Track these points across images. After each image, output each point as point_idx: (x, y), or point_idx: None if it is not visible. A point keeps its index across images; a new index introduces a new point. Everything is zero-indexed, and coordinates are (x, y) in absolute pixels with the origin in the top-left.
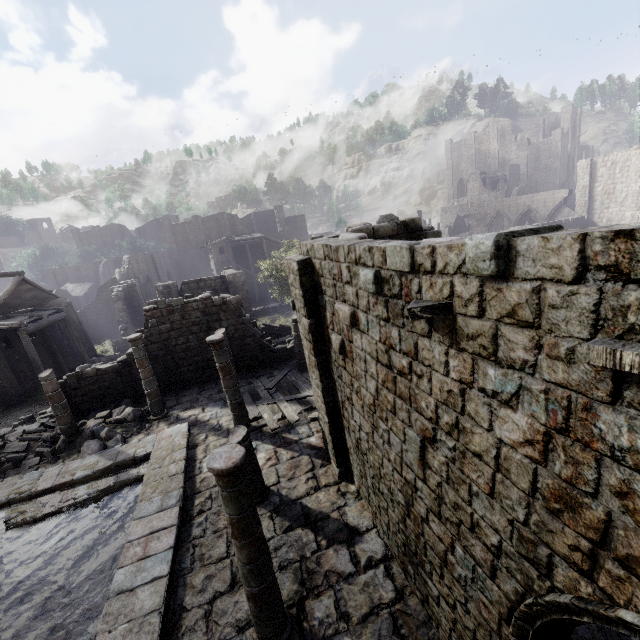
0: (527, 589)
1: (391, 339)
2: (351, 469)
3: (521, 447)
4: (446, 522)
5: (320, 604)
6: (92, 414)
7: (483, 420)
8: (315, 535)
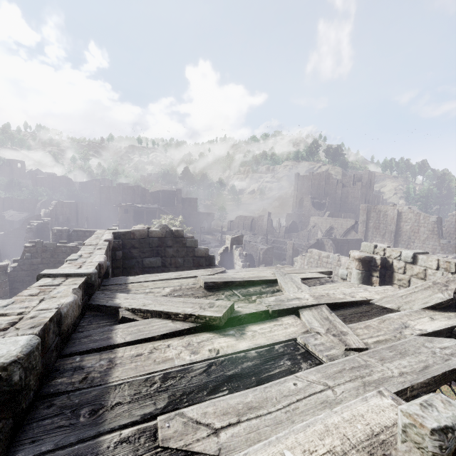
0: None
1: None
2: None
3: None
4: None
5: None
6: None
7: None
8: None
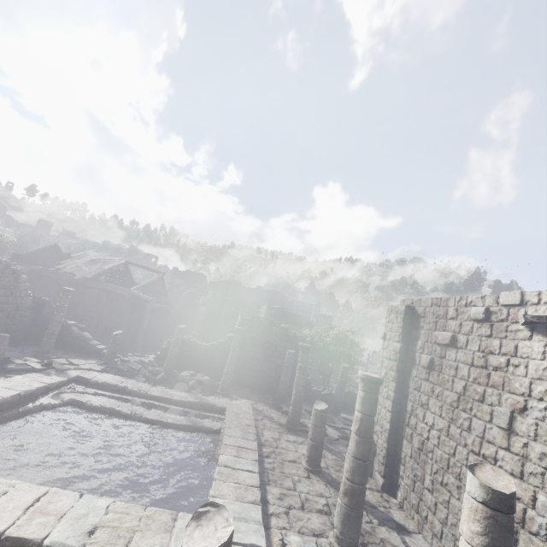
0: None
1: (491, 347)
2: (396, 482)
3: None
4: (529, 477)
5: None
6: (179, 370)
7: None
8: (367, 512)
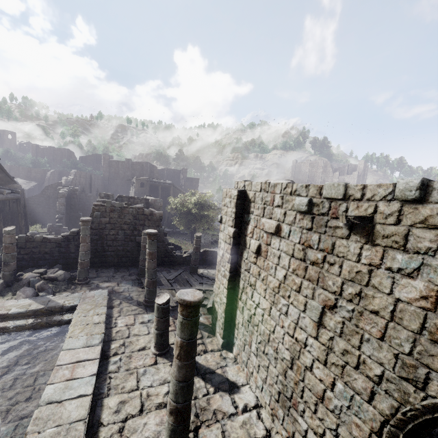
0: (402, 402)
1: (310, 241)
2: (232, 341)
3: (416, 301)
4: (331, 366)
5: (211, 433)
6: (28, 270)
7: (385, 288)
8: (205, 383)
